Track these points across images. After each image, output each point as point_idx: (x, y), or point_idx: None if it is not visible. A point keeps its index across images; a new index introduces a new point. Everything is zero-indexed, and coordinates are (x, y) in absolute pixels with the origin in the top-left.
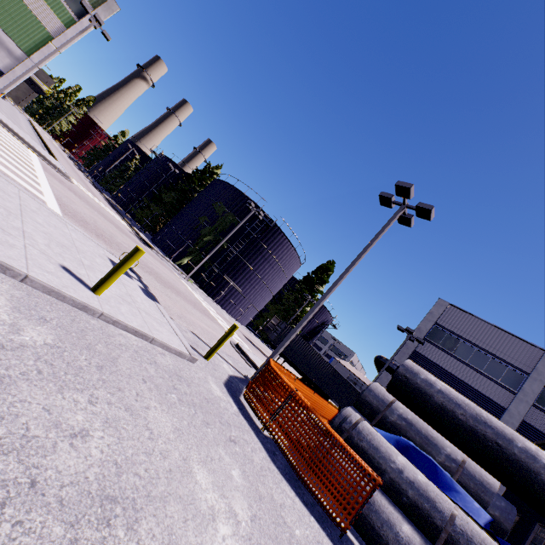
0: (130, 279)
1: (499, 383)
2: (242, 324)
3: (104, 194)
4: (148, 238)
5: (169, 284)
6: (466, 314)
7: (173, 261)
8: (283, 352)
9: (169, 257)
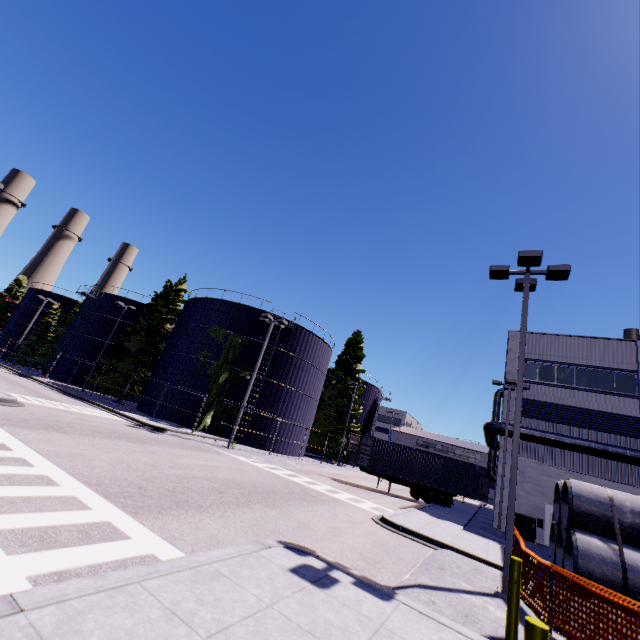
0: (343, 586)
1: (617, 394)
2: (301, 457)
3: (43, 381)
4: (134, 410)
5: (260, 489)
6: (544, 336)
7: (188, 427)
8: (385, 473)
9: (181, 424)
